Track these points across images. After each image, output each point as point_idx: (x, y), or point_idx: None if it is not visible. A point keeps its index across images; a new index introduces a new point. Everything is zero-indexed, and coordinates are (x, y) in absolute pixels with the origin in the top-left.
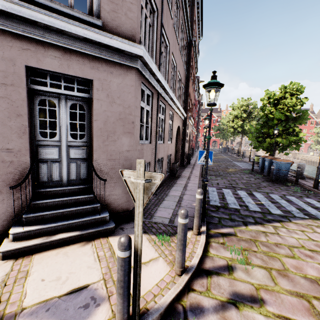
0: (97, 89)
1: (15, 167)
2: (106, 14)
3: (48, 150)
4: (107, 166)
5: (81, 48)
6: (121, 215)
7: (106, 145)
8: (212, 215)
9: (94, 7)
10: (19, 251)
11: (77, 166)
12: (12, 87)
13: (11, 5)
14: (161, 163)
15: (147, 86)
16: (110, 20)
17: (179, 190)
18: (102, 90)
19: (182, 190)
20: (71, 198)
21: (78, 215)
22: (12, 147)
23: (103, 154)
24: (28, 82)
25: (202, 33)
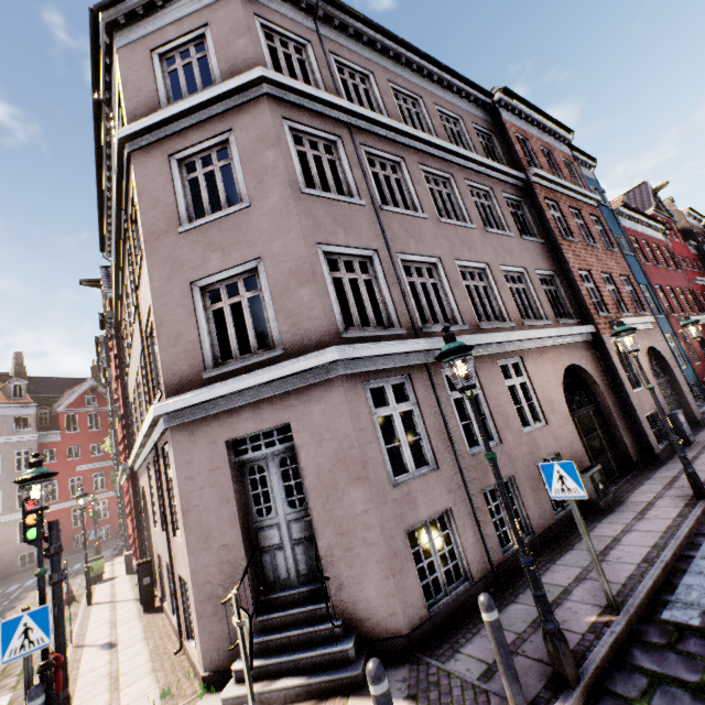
0: (298, 432)
1: (234, 568)
2: (286, 335)
3: (267, 533)
4: (339, 547)
5: (268, 393)
6: (388, 645)
7: (329, 510)
8: (636, 663)
9: (274, 336)
10: (238, 701)
11: (306, 551)
12: (218, 470)
13: (204, 394)
14: (515, 490)
15: (385, 376)
16: (292, 338)
17: (578, 565)
18: (303, 430)
19: (587, 562)
20: (300, 609)
21: (310, 642)
22: (228, 541)
23: (328, 527)
24: (232, 456)
25: (567, 129)
